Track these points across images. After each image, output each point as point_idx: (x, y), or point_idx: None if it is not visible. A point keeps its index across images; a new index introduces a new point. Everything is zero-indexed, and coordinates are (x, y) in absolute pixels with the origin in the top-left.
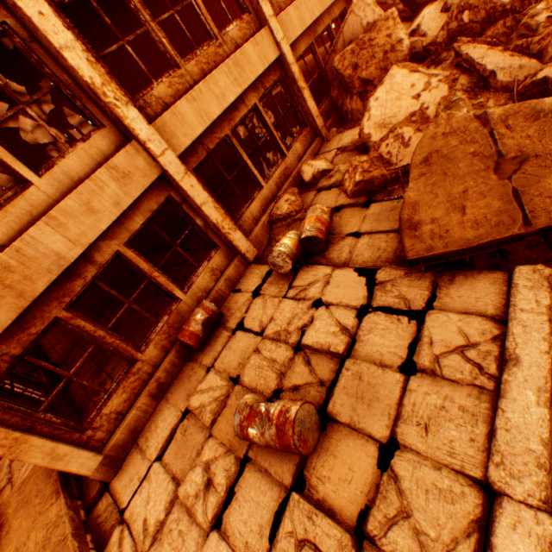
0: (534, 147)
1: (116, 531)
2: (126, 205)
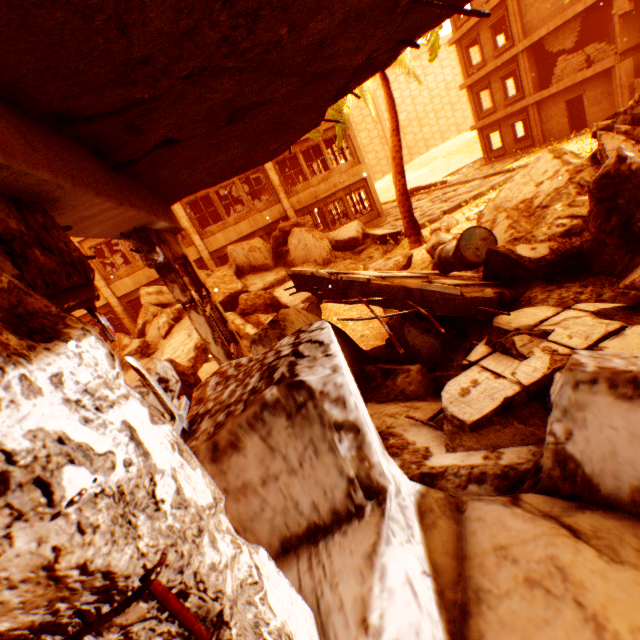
0: None
1: None
2: None
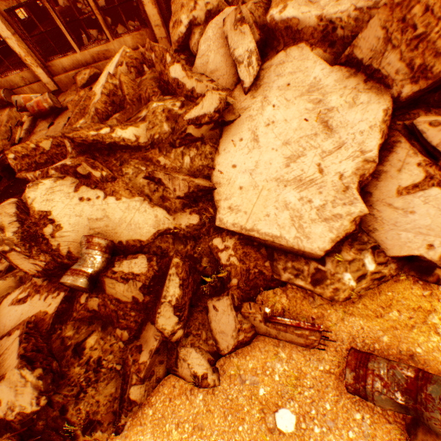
0: None
1: None
2: None
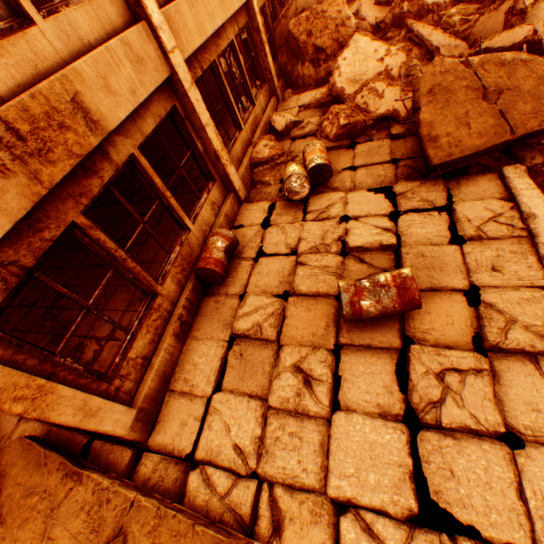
0: (505, 84)
1: (193, 477)
2: (141, 98)
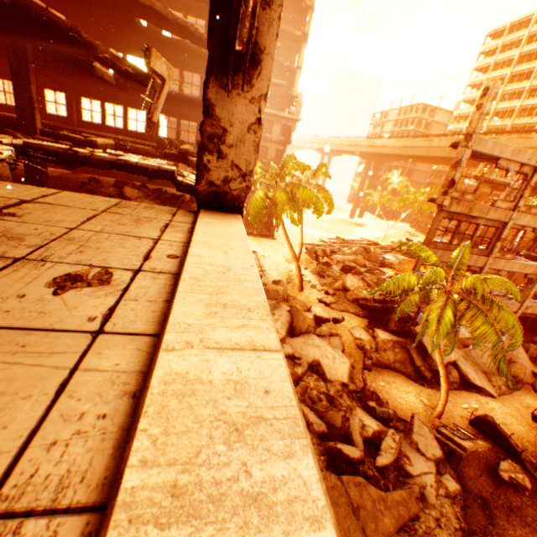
0: (360, 501)
1: None
2: None
